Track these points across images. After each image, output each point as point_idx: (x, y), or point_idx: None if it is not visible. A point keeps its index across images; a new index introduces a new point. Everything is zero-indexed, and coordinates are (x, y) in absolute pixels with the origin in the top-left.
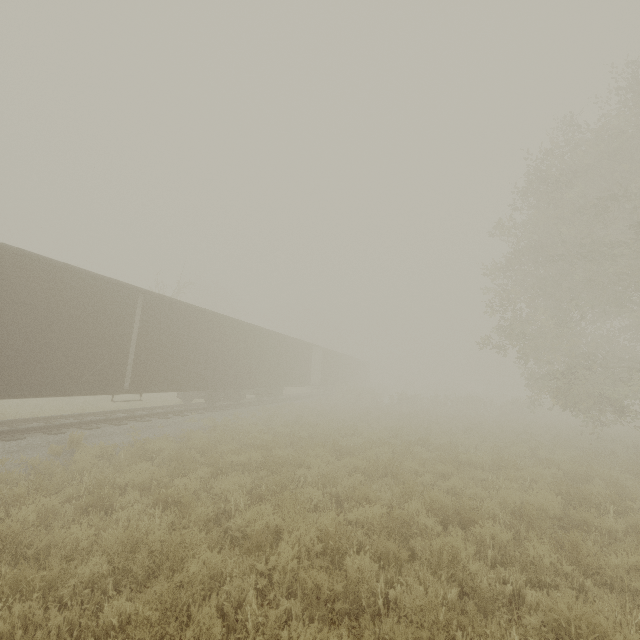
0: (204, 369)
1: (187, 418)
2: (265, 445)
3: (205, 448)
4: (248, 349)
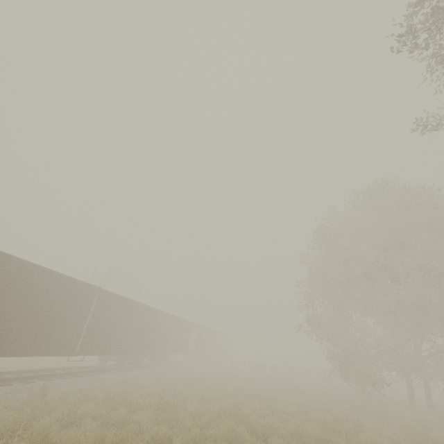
0: (122, 339)
1: (105, 375)
2: (159, 395)
3: (123, 395)
4: (151, 325)
